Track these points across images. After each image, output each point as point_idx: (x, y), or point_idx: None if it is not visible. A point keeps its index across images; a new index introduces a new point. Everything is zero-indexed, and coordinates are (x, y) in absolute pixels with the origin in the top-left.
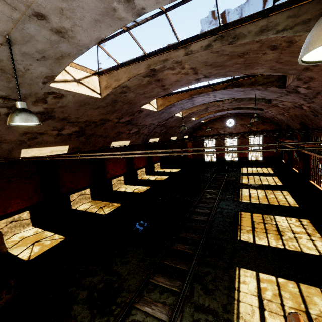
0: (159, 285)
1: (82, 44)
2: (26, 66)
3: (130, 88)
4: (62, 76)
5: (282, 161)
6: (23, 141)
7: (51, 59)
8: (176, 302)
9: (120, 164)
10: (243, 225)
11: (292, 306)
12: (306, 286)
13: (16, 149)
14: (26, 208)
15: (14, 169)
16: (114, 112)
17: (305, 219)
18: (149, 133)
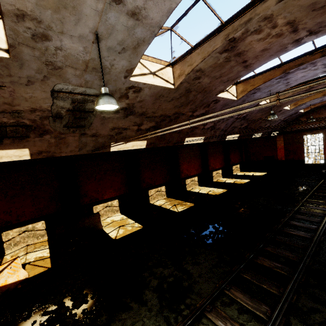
0: (236, 301)
1: (154, 23)
2: (111, 62)
3: (204, 71)
4: (140, 70)
5: None
6: (112, 136)
7: (129, 50)
8: None
9: (194, 164)
10: None
11: None
12: None
13: (107, 142)
14: (116, 196)
15: (109, 164)
16: (188, 104)
17: None
18: (226, 128)
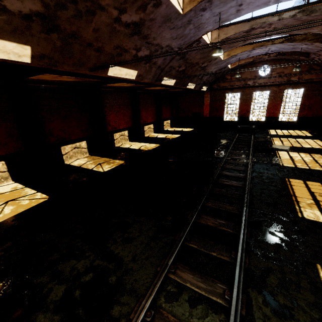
0: (185, 287)
1: None
2: None
3: None
4: None
5: None
6: None
7: None
8: None
9: (124, 115)
10: (299, 196)
11: None
12: None
13: None
14: None
15: None
16: None
17: None
18: (163, 65)
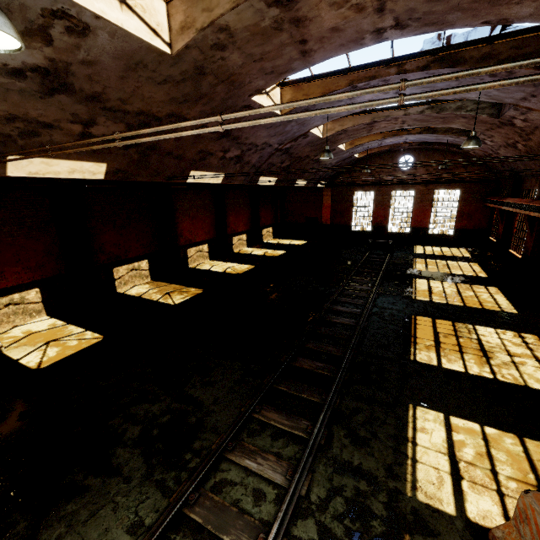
0: (270, 425)
1: None
2: None
3: (234, 36)
4: None
5: (487, 238)
6: (10, 137)
7: None
8: (302, 454)
9: (203, 222)
10: (420, 337)
11: (511, 475)
12: (536, 444)
13: None
14: (33, 282)
15: (7, 210)
16: (198, 101)
17: (529, 333)
18: (259, 163)
